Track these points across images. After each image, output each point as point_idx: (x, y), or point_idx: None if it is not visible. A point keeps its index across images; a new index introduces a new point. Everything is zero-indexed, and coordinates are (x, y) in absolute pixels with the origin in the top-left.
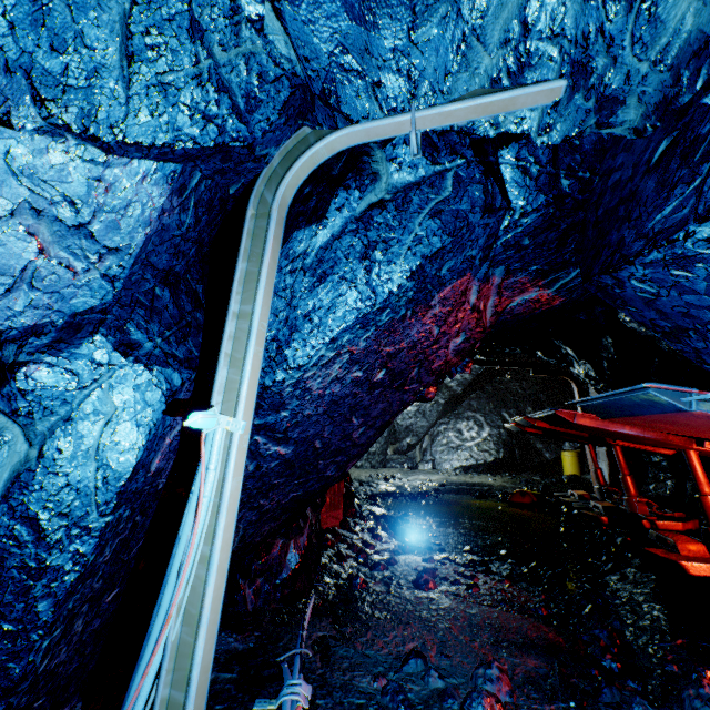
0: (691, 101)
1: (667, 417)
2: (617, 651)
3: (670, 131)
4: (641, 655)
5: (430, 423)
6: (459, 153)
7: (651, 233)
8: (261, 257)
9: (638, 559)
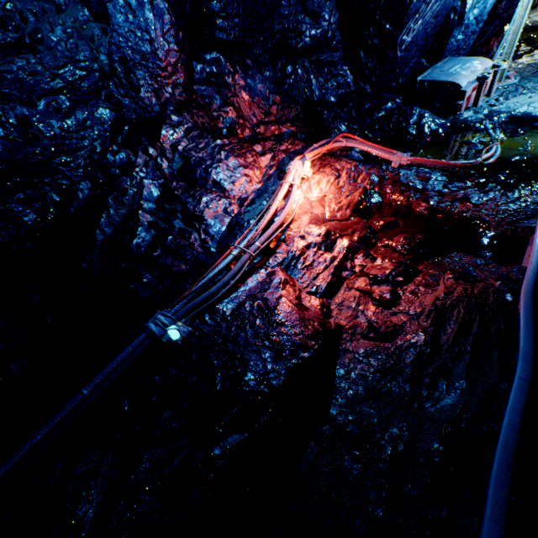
0: None
1: None
2: None
3: None
4: None
5: None
6: None
7: None
8: None
9: None
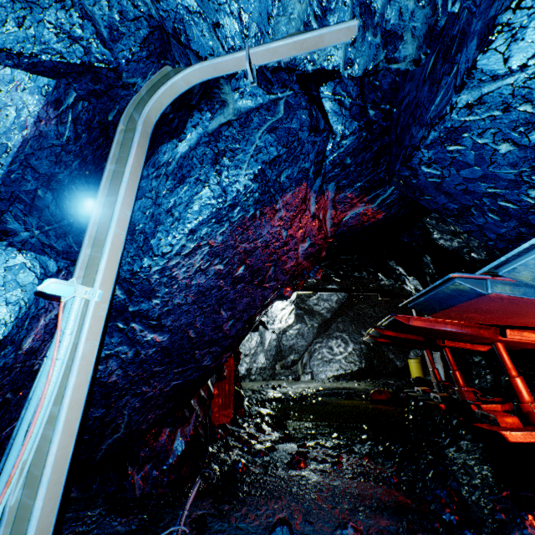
0: (446, 21)
1: (473, 305)
2: (455, 507)
3: (435, 49)
4: (475, 508)
5: (308, 342)
6: (288, 87)
7: (429, 120)
8: (126, 160)
9: (470, 435)
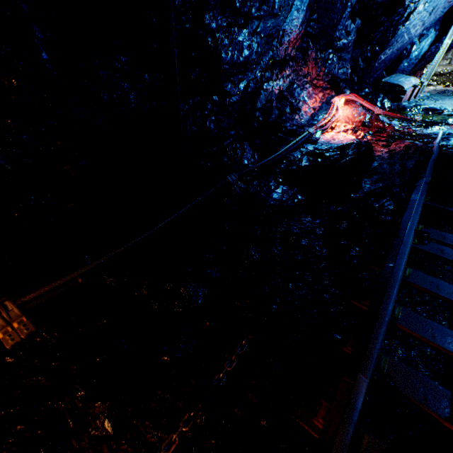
0: None
1: None
2: None
3: None
4: None
5: None
6: None
7: None
8: None
9: None
